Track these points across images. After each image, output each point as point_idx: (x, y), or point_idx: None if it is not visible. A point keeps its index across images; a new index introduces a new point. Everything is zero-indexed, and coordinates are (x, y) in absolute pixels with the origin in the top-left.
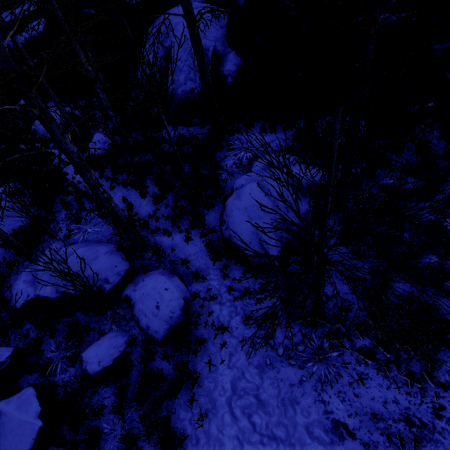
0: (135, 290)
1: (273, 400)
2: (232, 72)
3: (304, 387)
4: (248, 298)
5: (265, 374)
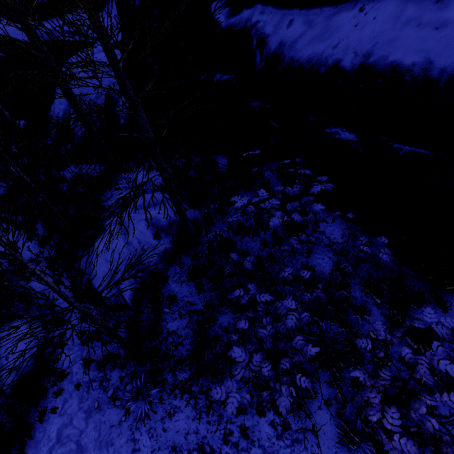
0: None
1: (92, 444)
2: (124, 114)
3: (122, 427)
4: (98, 340)
5: (91, 418)
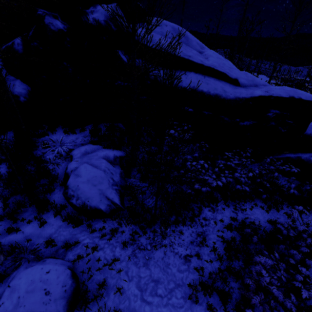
0: (1, 305)
1: (160, 273)
2: (23, 94)
3: (167, 254)
4: (116, 234)
5: (149, 265)
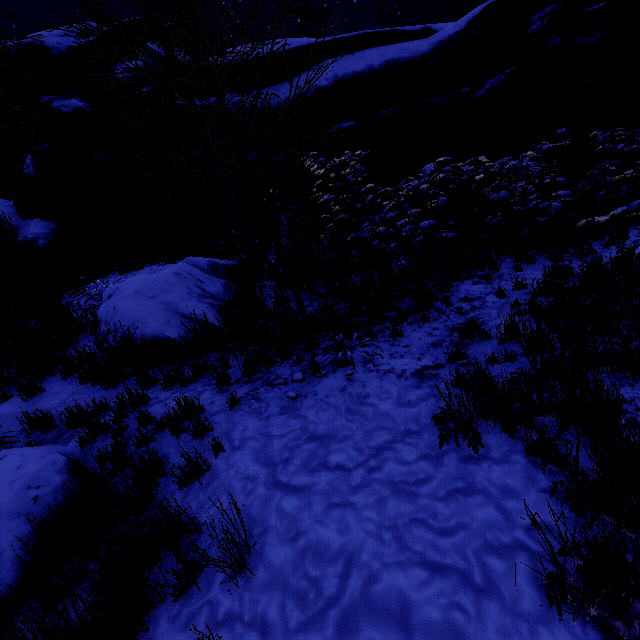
0: None
1: (338, 420)
2: (43, 234)
3: (358, 379)
4: (208, 376)
5: (300, 409)
